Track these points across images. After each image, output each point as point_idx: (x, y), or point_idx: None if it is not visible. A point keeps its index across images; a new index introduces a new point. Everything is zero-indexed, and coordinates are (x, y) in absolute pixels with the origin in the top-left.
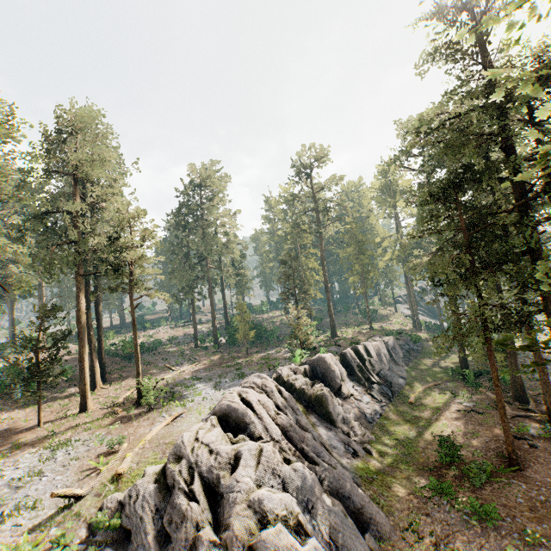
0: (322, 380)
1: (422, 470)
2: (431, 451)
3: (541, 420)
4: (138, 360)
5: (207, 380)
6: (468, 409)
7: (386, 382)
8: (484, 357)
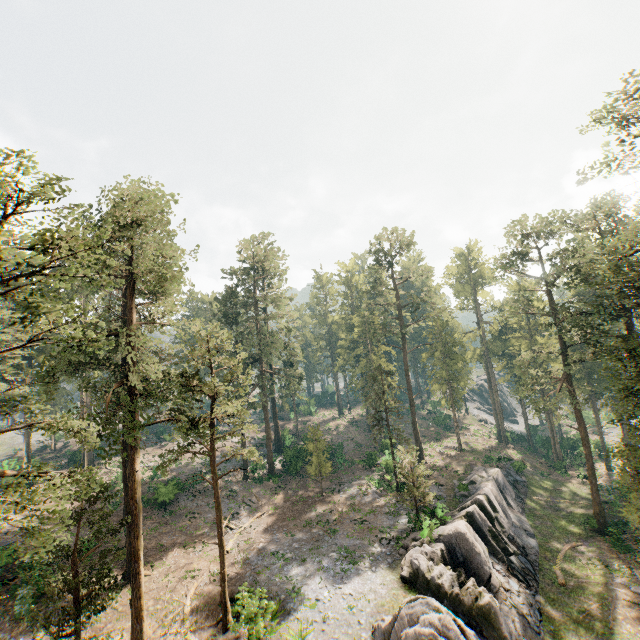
0: (464, 566)
1: None
2: None
3: None
4: (223, 557)
5: (298, 561)
6: None
7: (519, 548)
8: (638, 518)
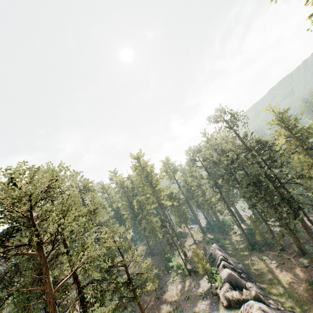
0: (237, 286)
1: (311, 303)
2: (300, 292)
3: (298, 255)
4: None
5: None
6: (277, 264)
7: (240, 270)
8: (261, 237)
